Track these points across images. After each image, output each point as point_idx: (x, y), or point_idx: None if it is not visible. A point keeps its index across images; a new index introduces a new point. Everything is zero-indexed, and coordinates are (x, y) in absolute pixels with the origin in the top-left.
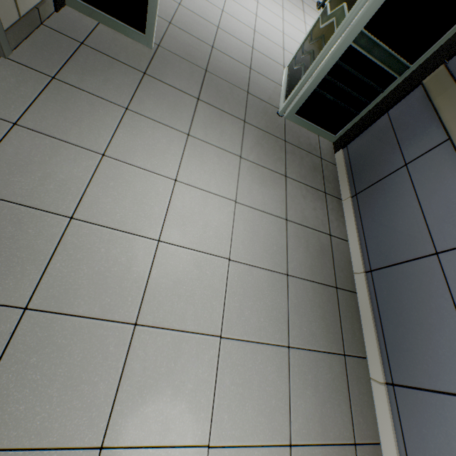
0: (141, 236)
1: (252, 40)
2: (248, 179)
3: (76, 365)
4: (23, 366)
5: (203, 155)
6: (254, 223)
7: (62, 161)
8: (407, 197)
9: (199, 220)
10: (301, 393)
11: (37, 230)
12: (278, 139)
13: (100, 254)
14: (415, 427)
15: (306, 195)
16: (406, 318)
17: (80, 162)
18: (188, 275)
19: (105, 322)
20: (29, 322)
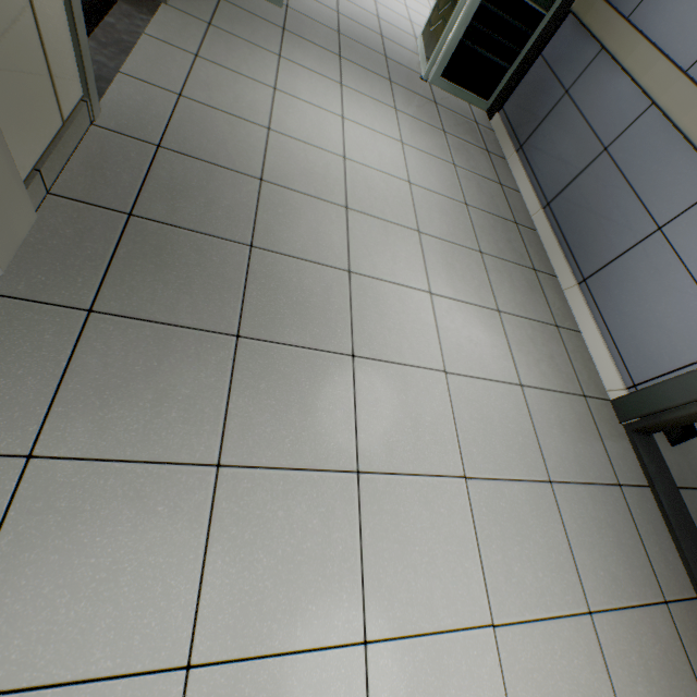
0: (329, 152)
1: (375, 10)
2: (408, 128)
3: (312, 222)
4: (274, 213)
5: (360, 103)
6: (423, 161)
7: (244, 88)
8: (572, 119)
9: (373, 150)
10: (500, 284)
11: (247, 133)
12: (428, 100)
13: (301, 157)
14: (608, 297)
15: (468, 150)
16: (587, 219)
17: (258, 91)
18: (377, 186)
19: (322, 201)
20: (267, 189)
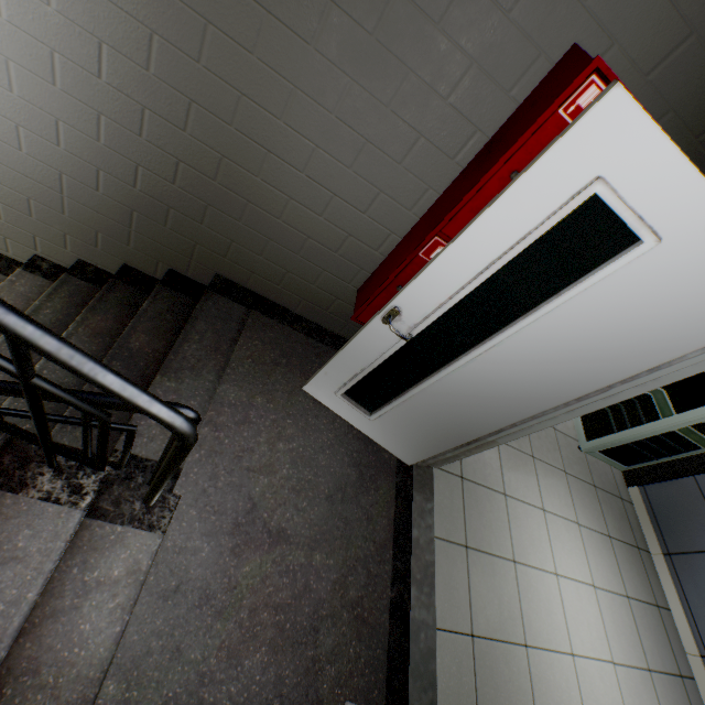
0: (562, 653)
1: None
2: (591, 552)
3: None
4: None
5: (559, 533)
6: (611, 609)
7: (499, 579)
8: None
9: (583, 619)
10: None
11: (516, 666)
12: (589, 485)
13: (551, 681)
14: None
15: (628, 557)
16: None
17: (507, 576)
18: (599, 690)
19: None
20: None
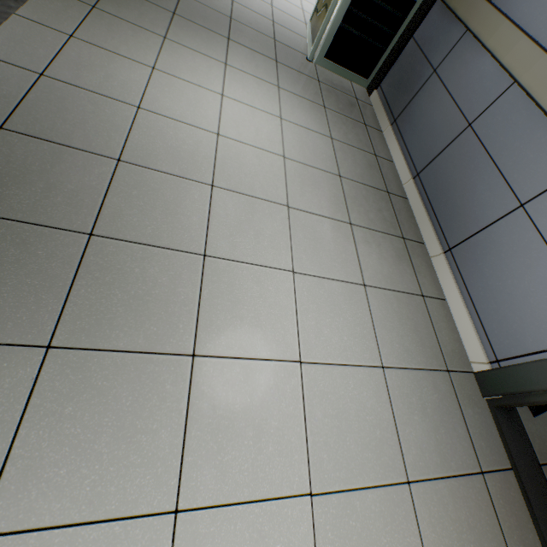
0: (202, 129)
1: None
2: (289, 104)
3: (170, 203)
4: (128, 196)
5: (243, 81)
6: (301, 136)
7: (119, 68)
8: (440, 95)
9: (250, 126)
10: (368, 255)
11: (112, 112)
12: (311, 79)
13: (170, 135)
14: (472, 268)
15: (346, 124)
16: (453, 191)
17: (134, 70)
18: (249, 162)
19: (186, 180)
20: (124, 169)
